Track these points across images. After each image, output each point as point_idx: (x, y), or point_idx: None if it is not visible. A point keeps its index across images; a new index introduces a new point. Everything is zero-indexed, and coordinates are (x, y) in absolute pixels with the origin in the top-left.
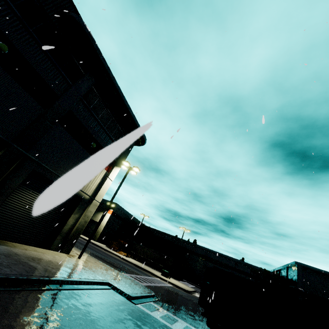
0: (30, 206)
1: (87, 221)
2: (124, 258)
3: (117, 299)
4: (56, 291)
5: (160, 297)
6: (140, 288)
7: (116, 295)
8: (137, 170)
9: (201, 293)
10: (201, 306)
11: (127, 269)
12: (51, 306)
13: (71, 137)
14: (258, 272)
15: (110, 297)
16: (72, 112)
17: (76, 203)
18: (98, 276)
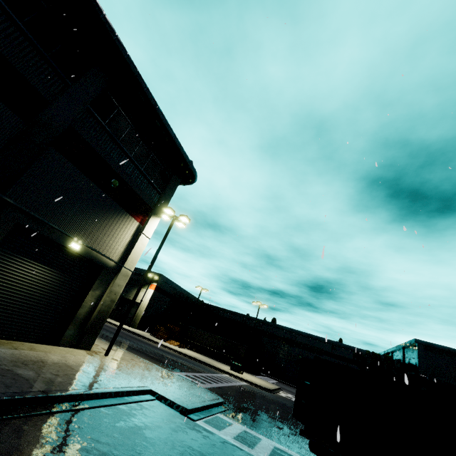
0: (18, 281)
1: (115, 300)
2: (177, 349)
3: (166, 416)
4: (59, 414)
5: (231, 404)
6: (201, 393)
7: (163, 409)
8: (186, 221)
9: (296, 400)
10: (298, 420)
11: (181, 365)
12: (45, 445)
13: (77, 170)
14: (364, 356)
15: (154, 413)
16: (75, 130)
17: (96, 274)
18: (136, 381)
